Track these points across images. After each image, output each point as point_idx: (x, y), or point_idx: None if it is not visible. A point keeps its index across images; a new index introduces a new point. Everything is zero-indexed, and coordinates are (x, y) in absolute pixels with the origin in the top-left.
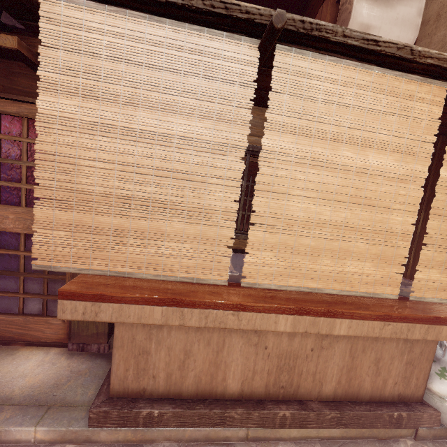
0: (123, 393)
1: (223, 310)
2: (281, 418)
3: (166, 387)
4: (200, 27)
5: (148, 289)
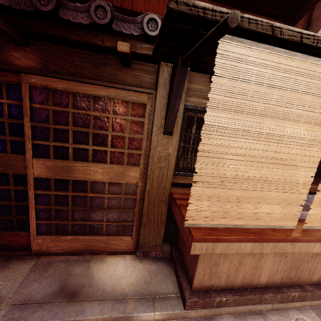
0: (200, 288)
1: (286, 242)
2: (292, 297)
3: (225, 283)
4: (318, 58)
5: (237, 230)
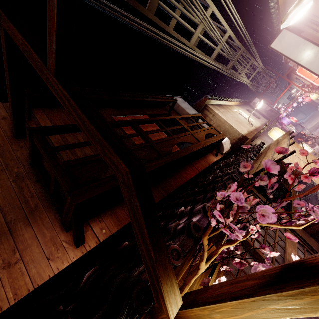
0: None
1: None
2: None
3: None
4: None
5: None
